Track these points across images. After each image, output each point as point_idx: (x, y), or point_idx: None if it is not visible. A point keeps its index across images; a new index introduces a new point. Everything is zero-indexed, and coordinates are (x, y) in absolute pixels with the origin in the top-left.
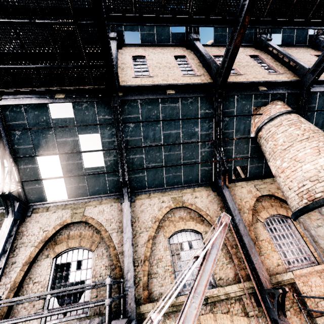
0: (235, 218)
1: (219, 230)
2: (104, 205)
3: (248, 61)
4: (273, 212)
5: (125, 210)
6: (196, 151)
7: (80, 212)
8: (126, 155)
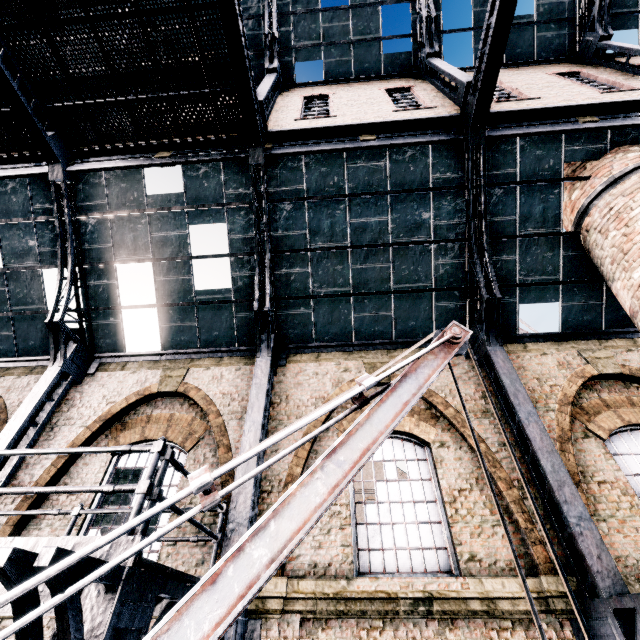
0: (516, 411)
1: (430, 345)
2: (225, 367)
3: (553, 81)
4: (636, 417)
5: (259, 371)
6: (424, 264)
7: (177, 376)
8: (275, 268)
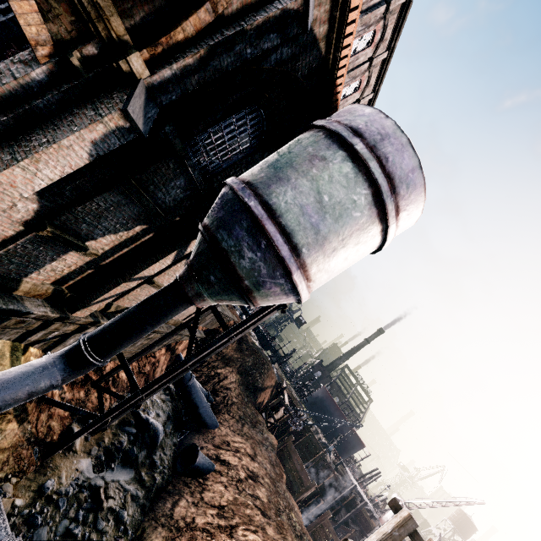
0: None
1: None
2: None
3: None
4: None
5: None
6: None
7: None
8: None
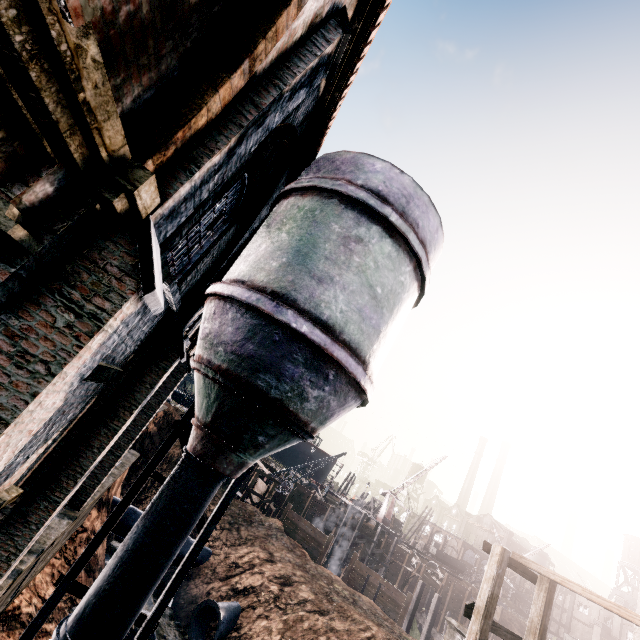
0: None
1: None
2: None
3: None
4: None
5: None
6: None
7: None
8: None
